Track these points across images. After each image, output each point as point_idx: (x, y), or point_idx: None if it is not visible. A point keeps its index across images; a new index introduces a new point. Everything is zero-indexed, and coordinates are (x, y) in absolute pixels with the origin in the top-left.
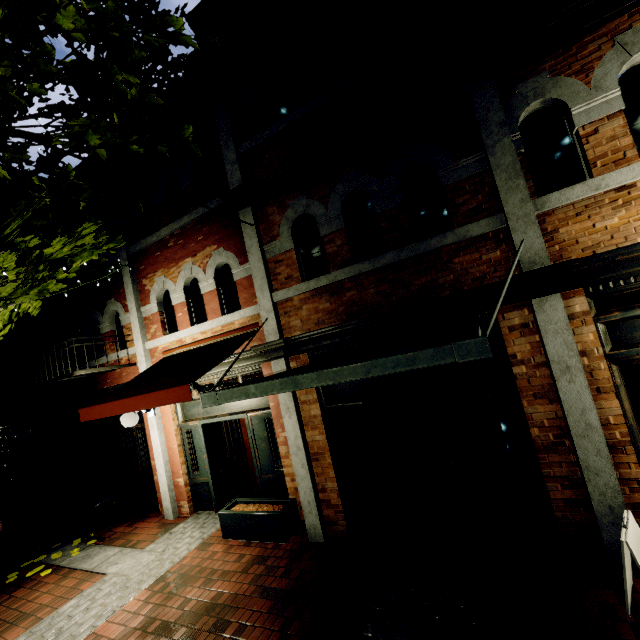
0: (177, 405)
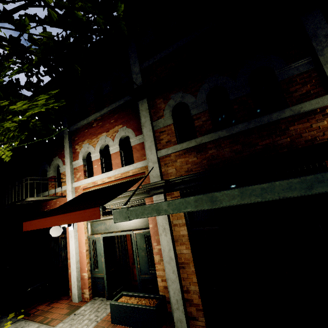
0: (88, 223)
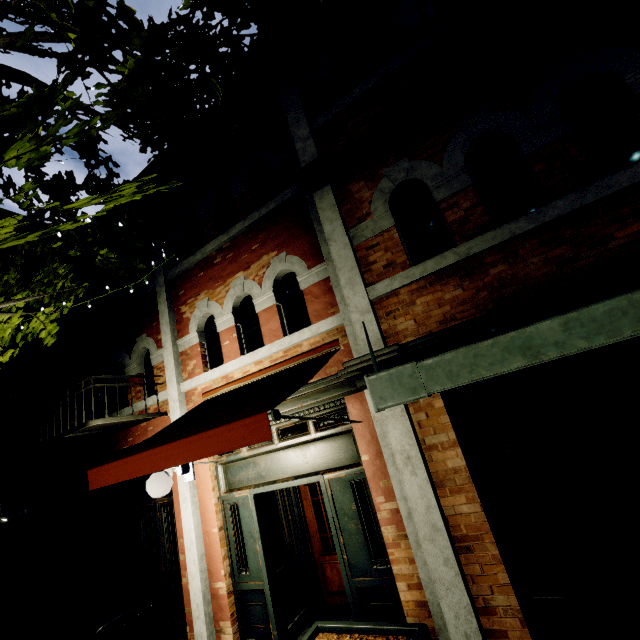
0: (218, 468)
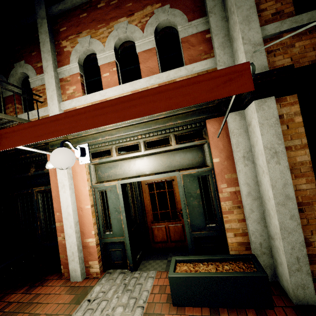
0: (91, 166)
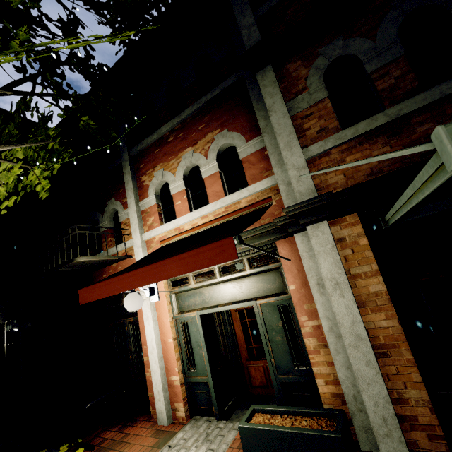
0: (172, 296)
